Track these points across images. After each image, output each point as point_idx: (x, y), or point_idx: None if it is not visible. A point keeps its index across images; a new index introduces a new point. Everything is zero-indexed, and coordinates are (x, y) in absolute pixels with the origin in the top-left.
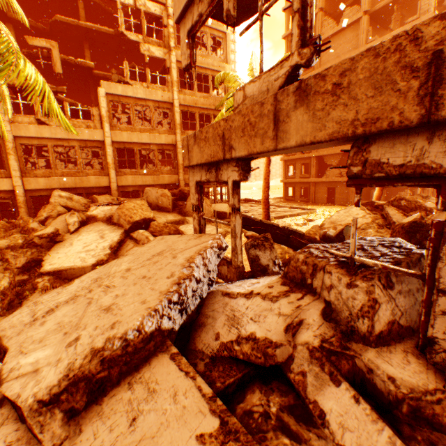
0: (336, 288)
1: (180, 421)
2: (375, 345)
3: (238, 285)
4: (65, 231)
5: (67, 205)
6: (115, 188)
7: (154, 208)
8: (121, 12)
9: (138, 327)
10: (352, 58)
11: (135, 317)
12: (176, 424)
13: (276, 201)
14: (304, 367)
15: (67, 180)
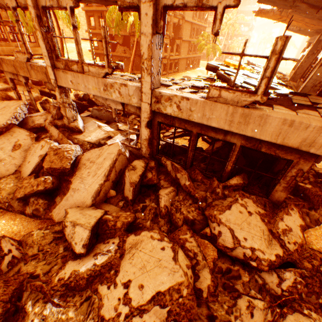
0: (53, 111)
1: (22, 134)
2: (59, 120)
3: (35, 114)
4: None
5: None
6: None
7: None
8: None
9: (6, 122)
10: (37, 66)
11: (5, 121)
12: (21, 134)
13: None
14: (48, 126)
15: None
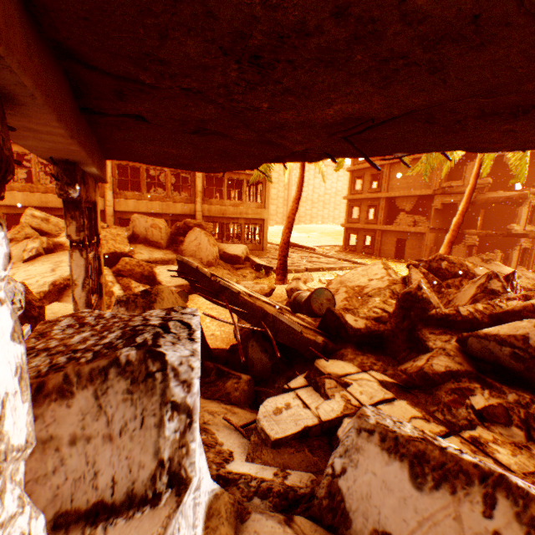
0: None
1: None
2: None
3: None
4: (21, 259)
5: (41, 227)
6: (111, 213)
7: (142, 241)
8: None
9: None
10: None
11: None
12: None
13: (334, 249)
14: None
15: (51, 198)
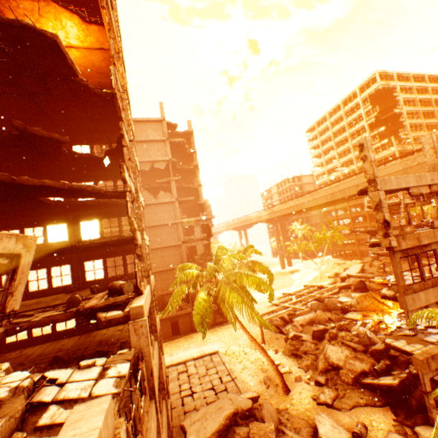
0: None
1: None
2: None
3: None
4: None
5: None
6: None
7: None
8: (130, 194)
9: None
10: None
11: None
12: None
13: None
14: None
15: None
